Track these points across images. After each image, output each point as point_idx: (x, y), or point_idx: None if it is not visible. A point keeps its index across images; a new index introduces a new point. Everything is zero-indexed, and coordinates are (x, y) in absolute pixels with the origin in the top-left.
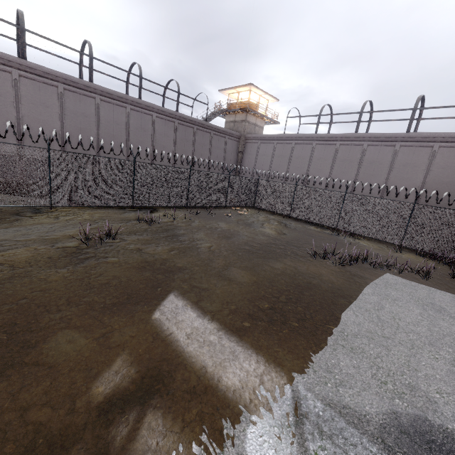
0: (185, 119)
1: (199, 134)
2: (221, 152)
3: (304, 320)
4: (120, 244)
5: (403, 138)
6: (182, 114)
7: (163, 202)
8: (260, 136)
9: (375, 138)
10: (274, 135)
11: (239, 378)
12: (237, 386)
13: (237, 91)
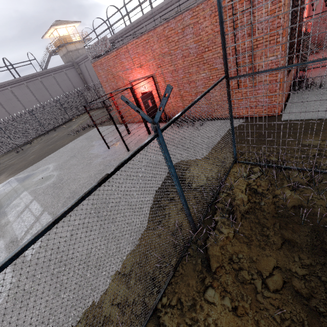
0: (29, 78)
1: (44, 80)
2: (67, 82)
3: (34, 163)
4: (1, 166)
5: (130, 28)
6: (24, 76)
7: (32, 137)
8: (80, 58)
9: (121, 34)
10: (85, 54)
11: (3, 182)
12: (1, 184)
13: (51, 33)
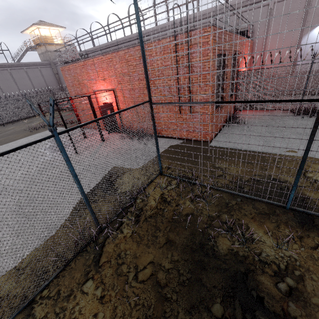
0: None
1: (14, 72)
2: (40, 78)
3: None
4: None
5: (111, 45)
6: None
7: None
8: None
9: (102, 48)
10: None
11: None
12: None
13: (32, 30)
